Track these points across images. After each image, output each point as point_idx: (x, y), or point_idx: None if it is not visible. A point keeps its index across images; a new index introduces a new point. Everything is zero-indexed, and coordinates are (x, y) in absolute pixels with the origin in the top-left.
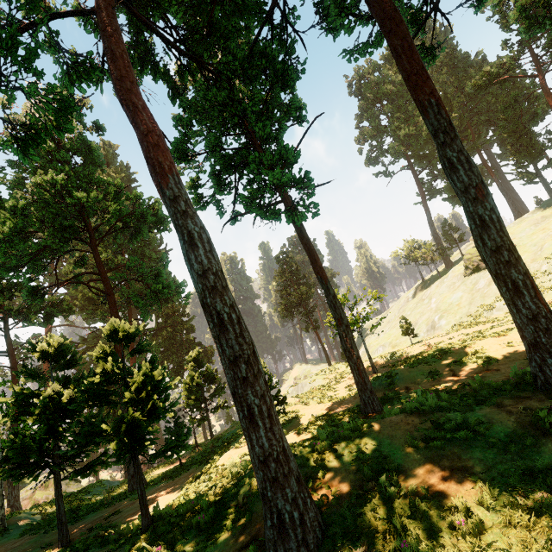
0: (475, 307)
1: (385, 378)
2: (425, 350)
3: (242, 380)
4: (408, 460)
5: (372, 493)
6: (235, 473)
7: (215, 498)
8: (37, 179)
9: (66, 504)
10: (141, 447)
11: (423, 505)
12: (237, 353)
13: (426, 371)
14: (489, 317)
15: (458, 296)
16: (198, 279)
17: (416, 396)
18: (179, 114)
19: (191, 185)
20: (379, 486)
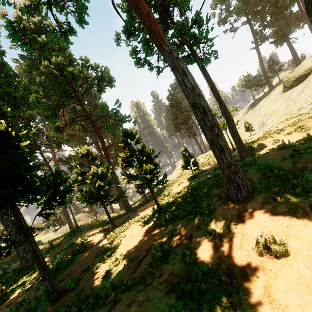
0: (289, 109)
1: (248, 147)
2: (262, 135)
3: (216, 135)
4: (283, 164)
5: (270, 176)
6: (194, 186)
7: (190, 194)
8: (45, 63)
9: (97, 222)
10: (152, 180)
11: (298, 173)
12: (213, 124)
13: (271, 140)
14: (298, 113)
15: (278, 105)
16: (190, 92)
17: (268, 151)
18: (126, 2)
19: (133, 53)
20: (273, 173)
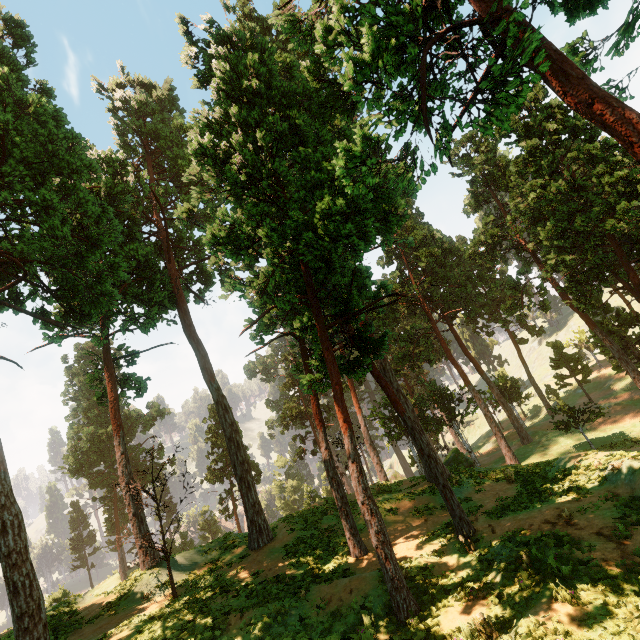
0: None
1: None
2: None
3: None
4: None
5: None
6: None
7: None
8: None
9: None
10: None
11: None
12: None
13: None
14: None
15: None
16: None
17: None
18: None
19: None
20: None
